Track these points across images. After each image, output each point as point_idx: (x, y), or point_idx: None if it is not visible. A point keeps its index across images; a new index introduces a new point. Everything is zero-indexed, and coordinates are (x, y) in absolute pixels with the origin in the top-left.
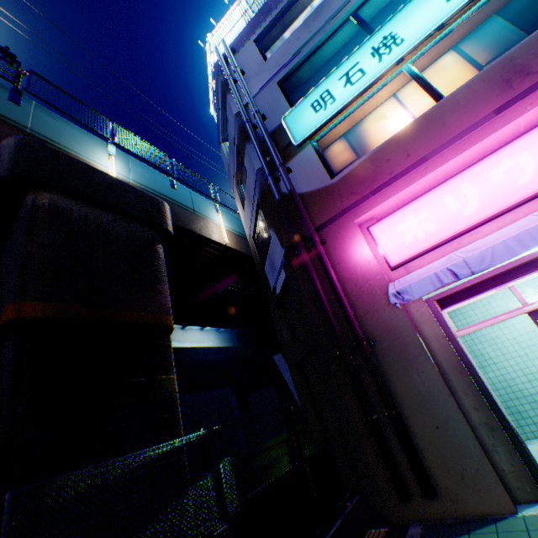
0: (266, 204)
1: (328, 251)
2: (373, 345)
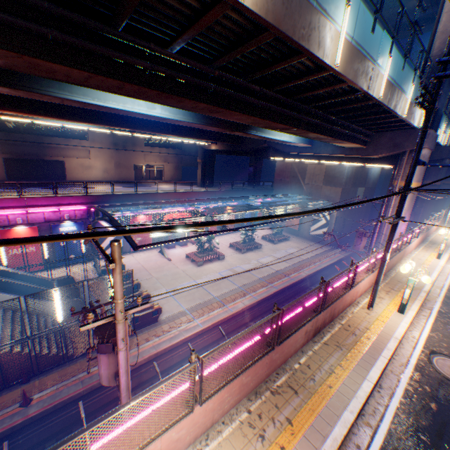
0: None
1: None
2: None
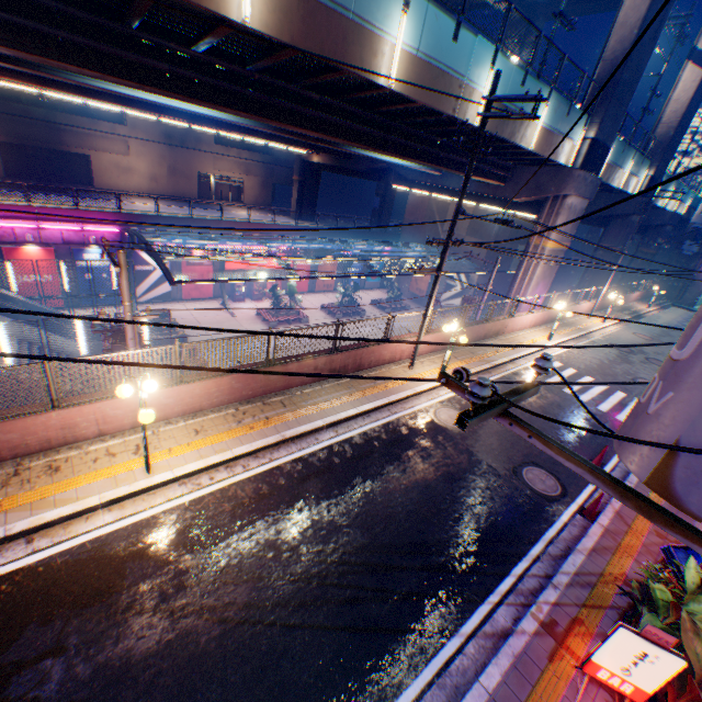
0: None
1: None
2: (691, 282)
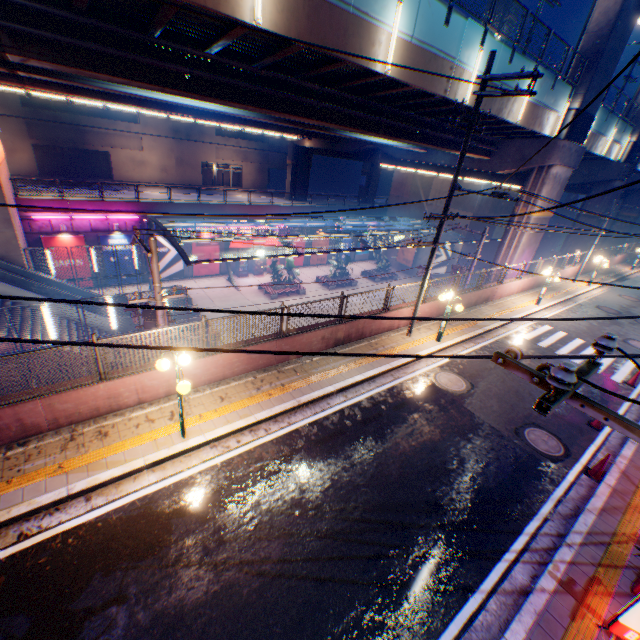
0: None
1: None
2: None
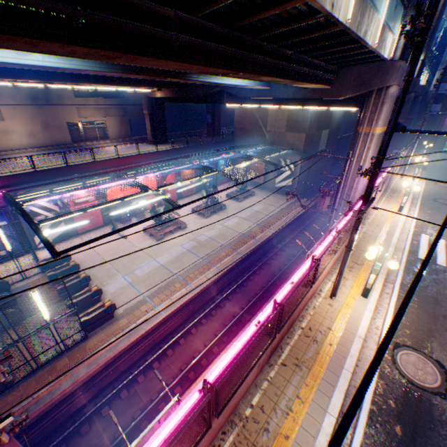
0: (444, 99)
1: (446, 117)
2: None
